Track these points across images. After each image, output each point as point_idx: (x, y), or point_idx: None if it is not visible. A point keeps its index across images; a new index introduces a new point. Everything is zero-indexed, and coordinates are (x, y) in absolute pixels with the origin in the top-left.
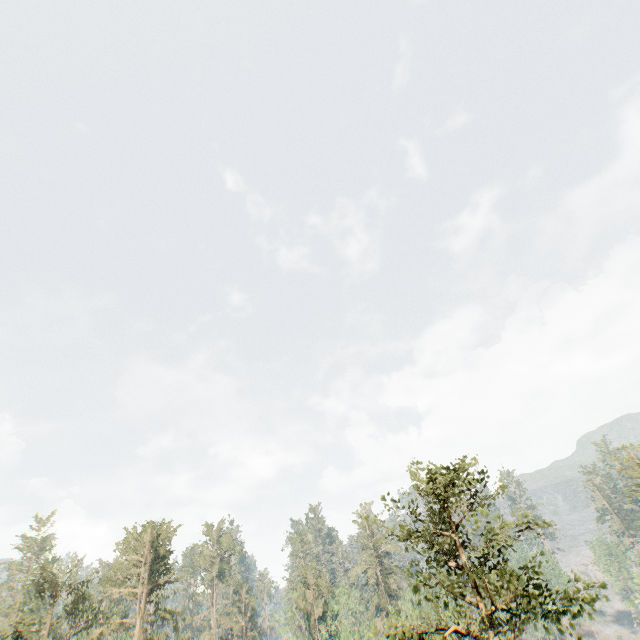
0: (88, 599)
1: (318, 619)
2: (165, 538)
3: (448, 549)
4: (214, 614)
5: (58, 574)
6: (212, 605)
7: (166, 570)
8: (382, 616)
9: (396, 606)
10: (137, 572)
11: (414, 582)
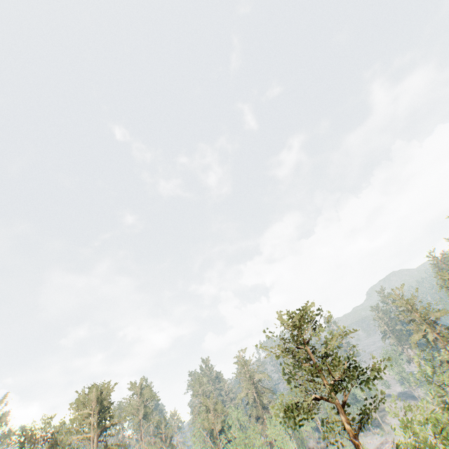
0: (58, 444)
1: (218, 432)
2: (106, 394)
3: (305, 356)
4: (143, 445)
5: (31, 431)
6: (141, 439)
7: (109, 417)
8: (260, 422)
9: (268, 414)
10: (88, 422)
11: (287, 380)
